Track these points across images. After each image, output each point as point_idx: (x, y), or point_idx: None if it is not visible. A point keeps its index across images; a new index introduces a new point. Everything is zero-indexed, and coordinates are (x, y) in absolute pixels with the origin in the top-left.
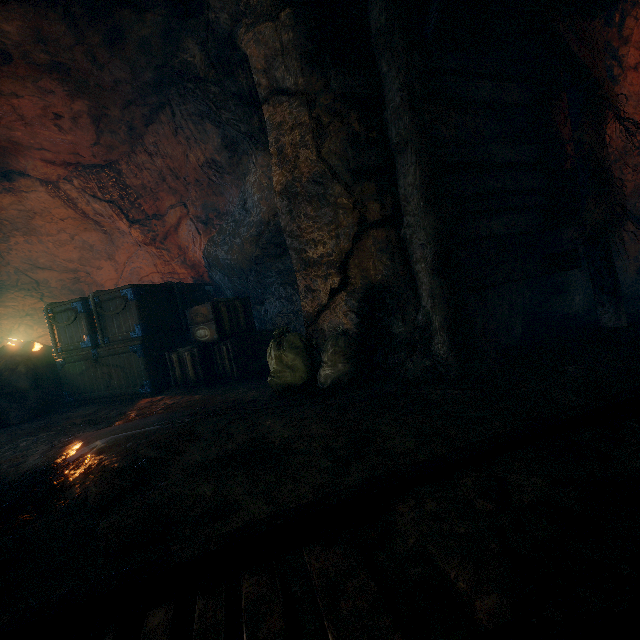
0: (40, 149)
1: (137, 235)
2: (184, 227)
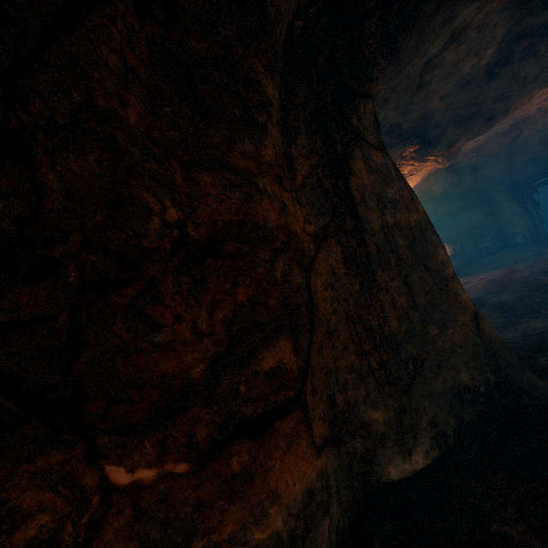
0: None
1: None
2: None
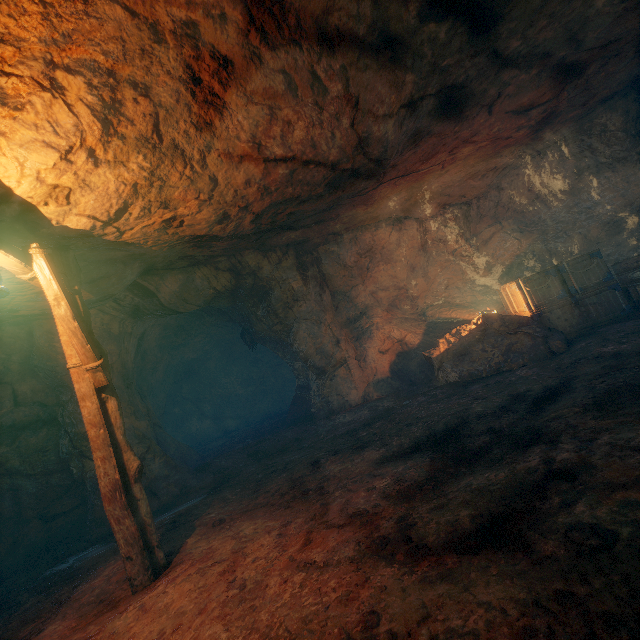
0: (446, 195)
1: (469, 249)
2: (494, 240)
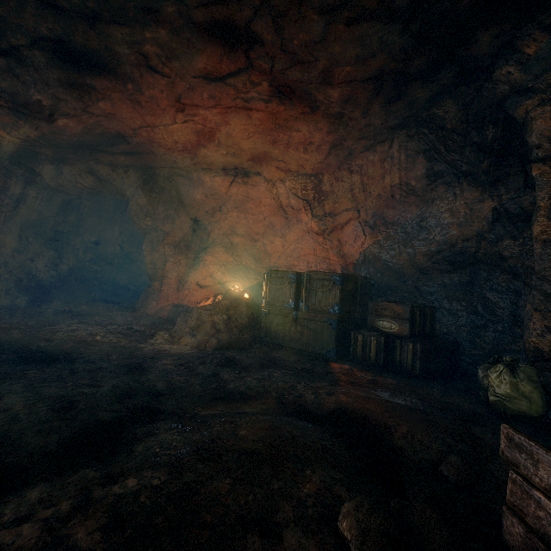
0: (280, 161)
1: (314, 226)
2: (350, 226)
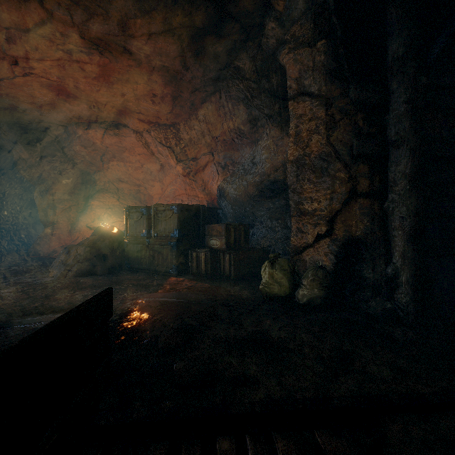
0: (139, 113)
1: (180, 169)
2: (209, 168)
